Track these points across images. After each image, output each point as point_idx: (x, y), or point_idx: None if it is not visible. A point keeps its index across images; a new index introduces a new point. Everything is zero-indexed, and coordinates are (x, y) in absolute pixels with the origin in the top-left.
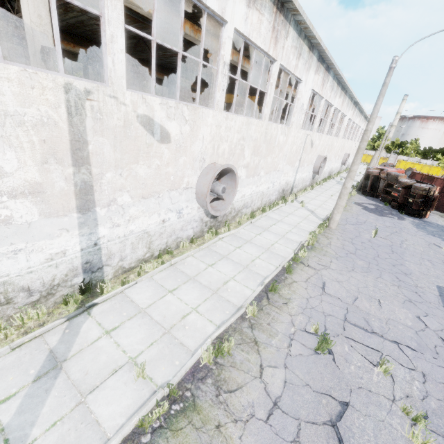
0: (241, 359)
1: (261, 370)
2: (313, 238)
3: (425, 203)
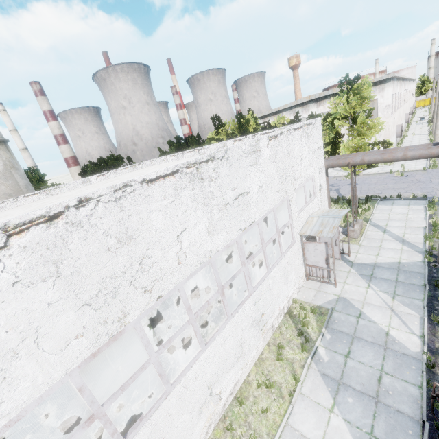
0: None
1: None
2: (431, 136)
3: None
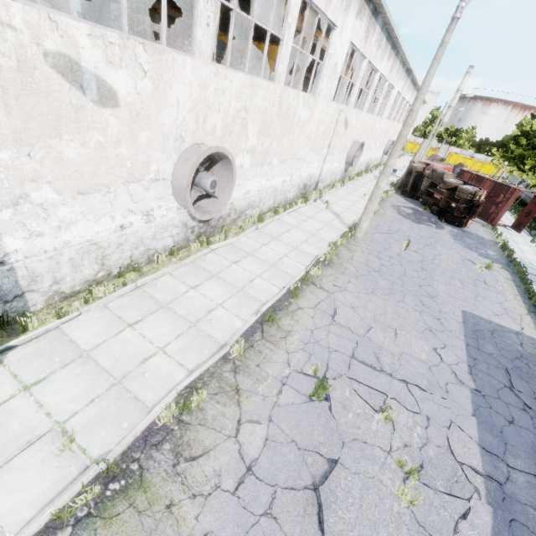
0: (215, 413)
1: (238, 427)
2: (332, 252)
3: (468, 210)
